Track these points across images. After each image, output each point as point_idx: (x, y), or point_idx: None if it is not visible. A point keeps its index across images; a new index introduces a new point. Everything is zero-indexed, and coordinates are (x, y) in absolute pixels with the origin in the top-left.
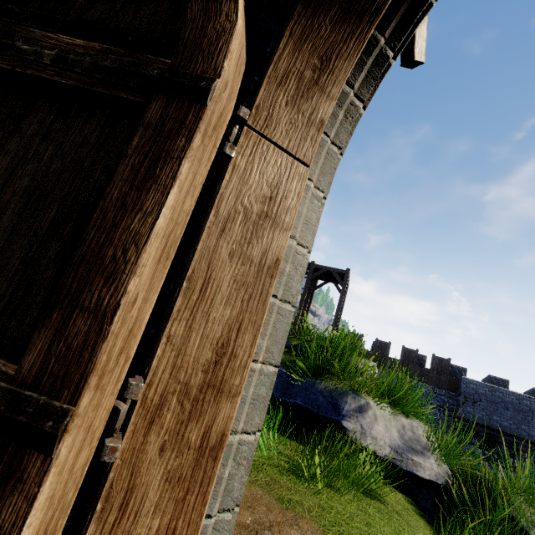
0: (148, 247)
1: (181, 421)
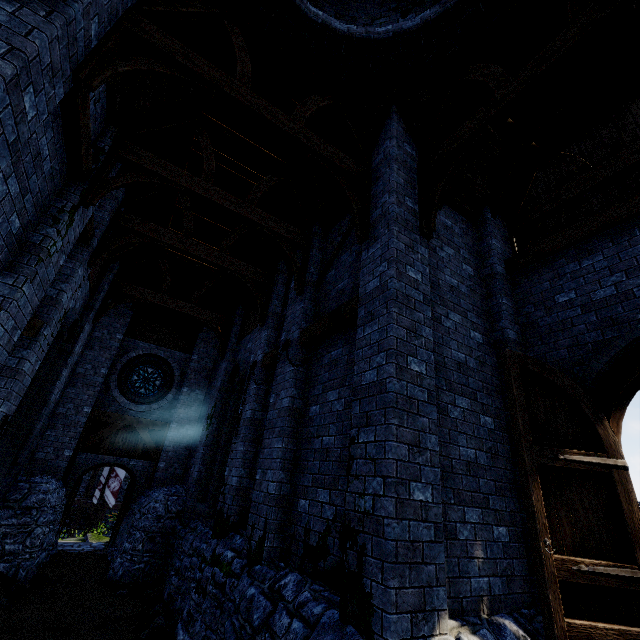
0: None
1: None
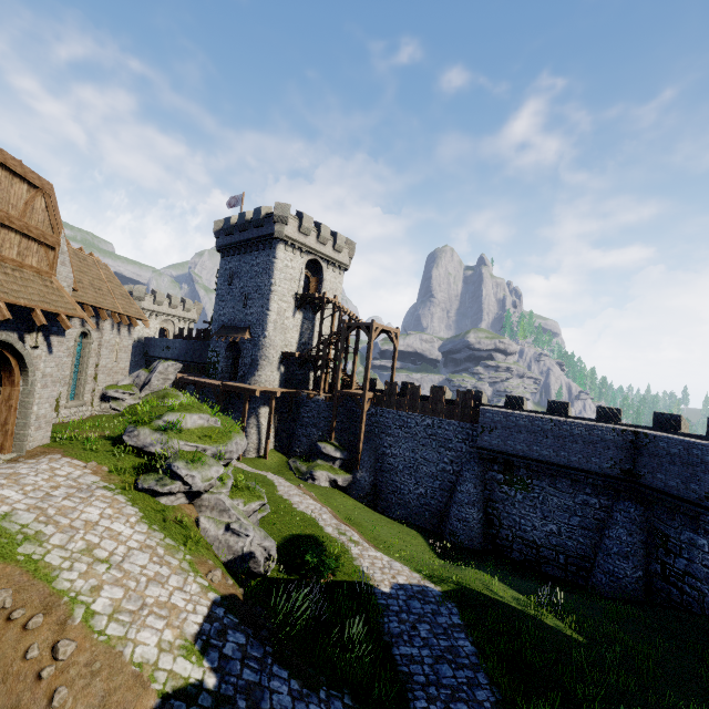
0: None
1: (3, 428)
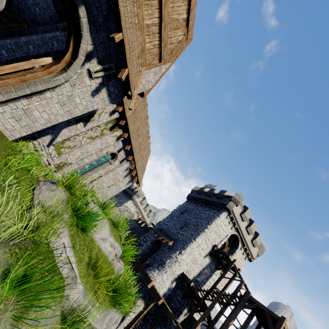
0: (11, 64)
1: None
